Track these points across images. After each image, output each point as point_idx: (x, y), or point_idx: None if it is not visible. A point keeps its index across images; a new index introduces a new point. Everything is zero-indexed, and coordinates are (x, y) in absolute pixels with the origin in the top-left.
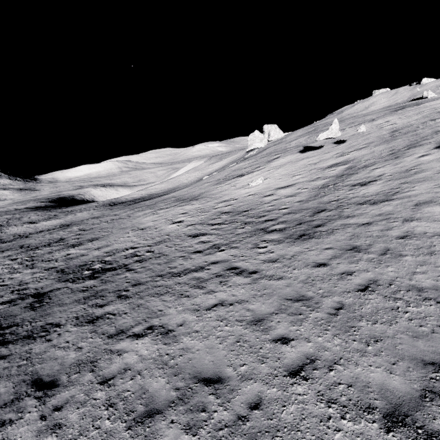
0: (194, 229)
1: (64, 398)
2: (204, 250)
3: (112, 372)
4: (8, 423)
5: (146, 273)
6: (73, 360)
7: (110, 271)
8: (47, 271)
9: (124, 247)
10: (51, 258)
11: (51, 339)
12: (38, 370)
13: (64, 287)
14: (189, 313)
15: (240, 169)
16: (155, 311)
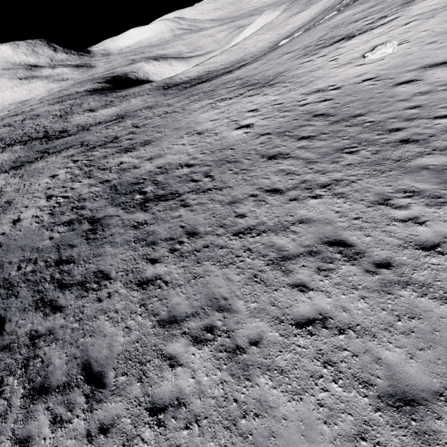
0: (269, 143)
1: (110, 414)
2: (287, 190)
3: (162, 398)
4: (59, 423)
5: (205, 216)
6: (121, 348)
7: (162, 202)
8: (101, 185)
9: (177, 161)
10: (106, 165)
11: (101, 298)
12: (88, 347)
13: (116, 215)
14: (267, 322)
15: (347, 24)
16: (216, 296)
